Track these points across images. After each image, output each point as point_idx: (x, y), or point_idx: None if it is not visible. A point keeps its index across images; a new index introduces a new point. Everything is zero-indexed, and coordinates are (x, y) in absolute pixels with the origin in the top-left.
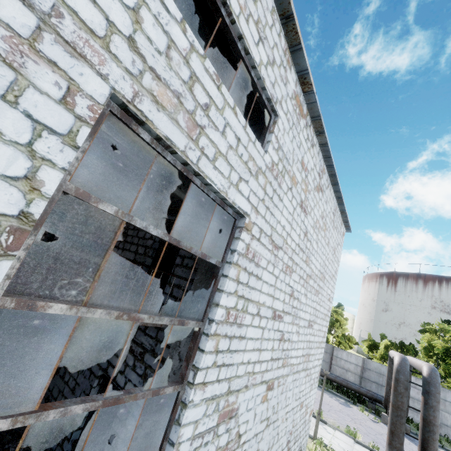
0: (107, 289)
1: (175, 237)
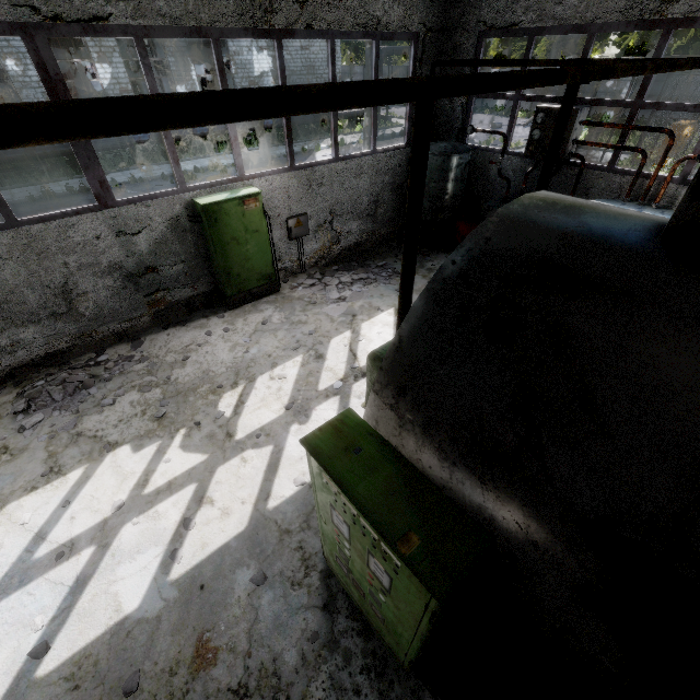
0: (210, 60)
1: None
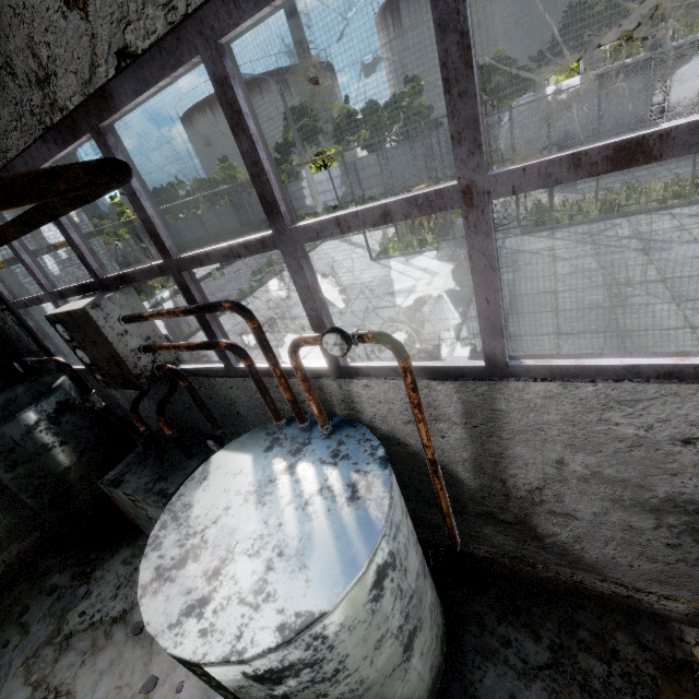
0: None
1: None
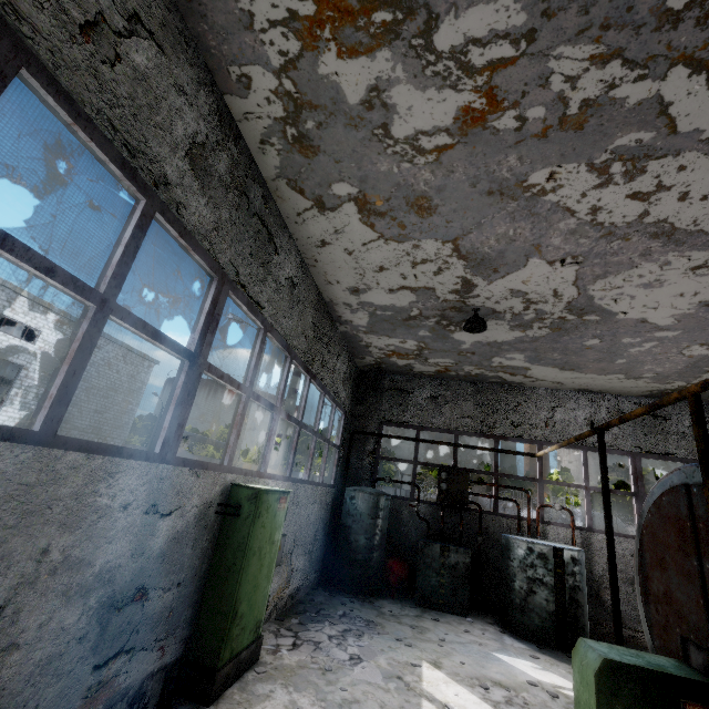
0: None
1: (6, 373)
